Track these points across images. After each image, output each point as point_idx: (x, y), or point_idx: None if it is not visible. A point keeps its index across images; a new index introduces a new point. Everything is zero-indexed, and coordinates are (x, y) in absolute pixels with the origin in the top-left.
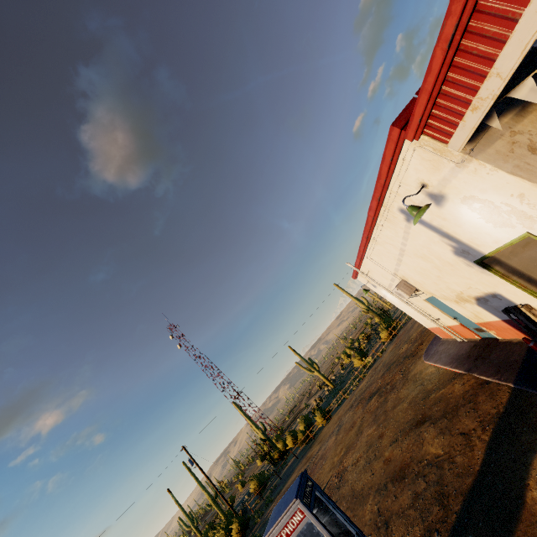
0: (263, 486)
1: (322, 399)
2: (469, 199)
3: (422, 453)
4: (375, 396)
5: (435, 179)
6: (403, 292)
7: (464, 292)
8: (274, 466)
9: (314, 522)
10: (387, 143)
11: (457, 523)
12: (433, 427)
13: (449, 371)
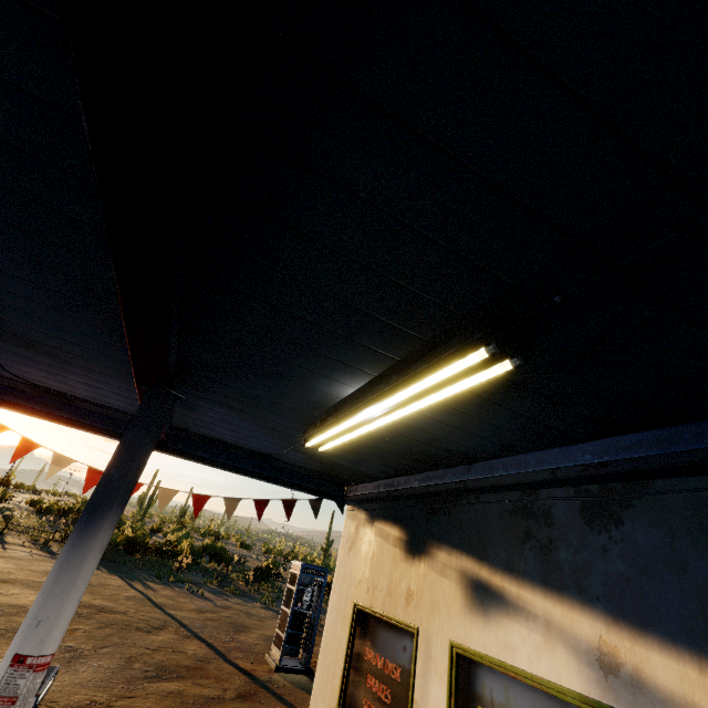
0: None
1: None
2: None
3: None
4: None
5: None
6: None
7: None
8: None
9: (298, 576)
10: None
11: None
12: None
13: None
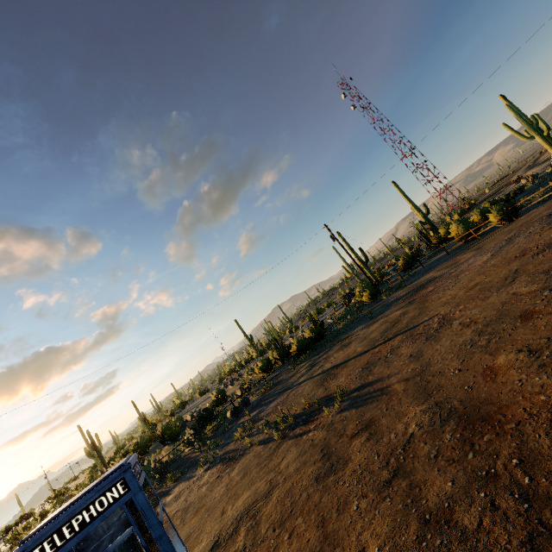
0: (409, 266)
1: (533, 180)
2: None
3: (542, 450)
4: None
5: None
6: None
7: None
8: (430, 249)
9: None
10: None
11: None
12: None
13: None
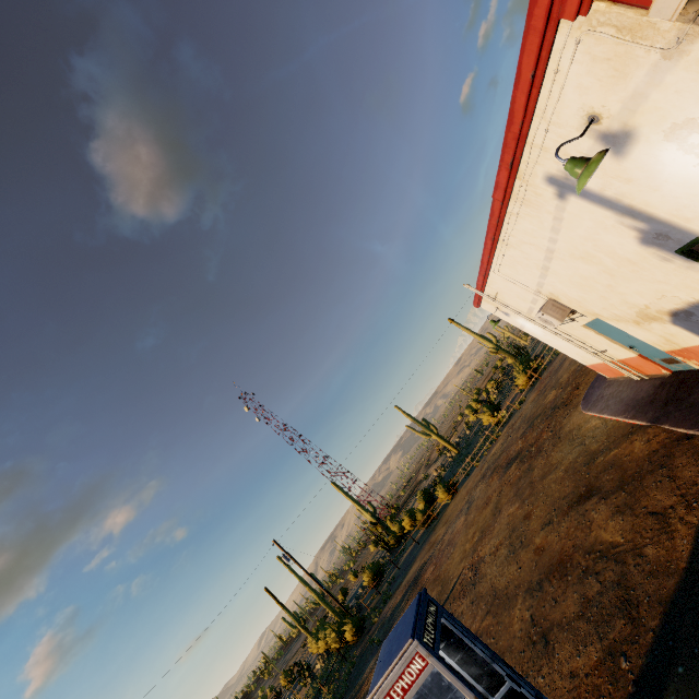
0: (379, 578)
1: (444, 469)
2: (682, 128)
3: (590, 541)
4: (515, 462)
5: (617, 101)
6: (551, 317)
7: (651, 305)
8: (391, 553)
9: (442, 671)
10: (524, 41)
11: (656, 646)
12: (604, 504)
13: (622, 423)
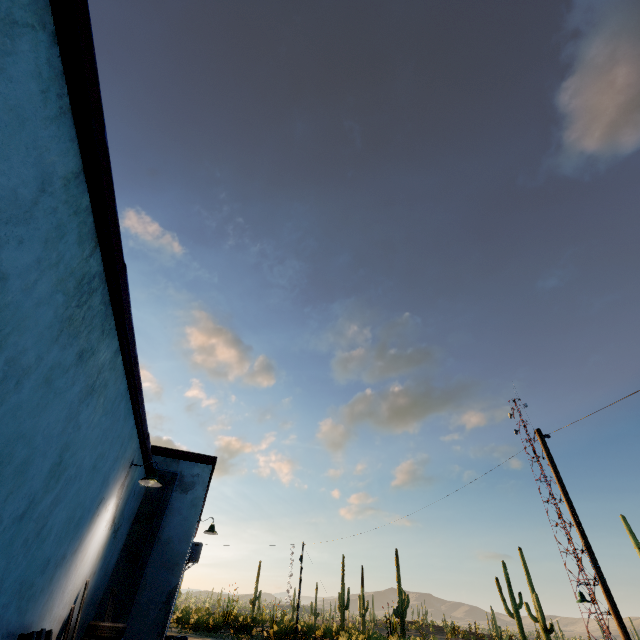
0: None
1: None
2: None
3: None
4: None
5: None
6: None
7: None
8: None
9: None
10: None
11: None
12: None
13: None
